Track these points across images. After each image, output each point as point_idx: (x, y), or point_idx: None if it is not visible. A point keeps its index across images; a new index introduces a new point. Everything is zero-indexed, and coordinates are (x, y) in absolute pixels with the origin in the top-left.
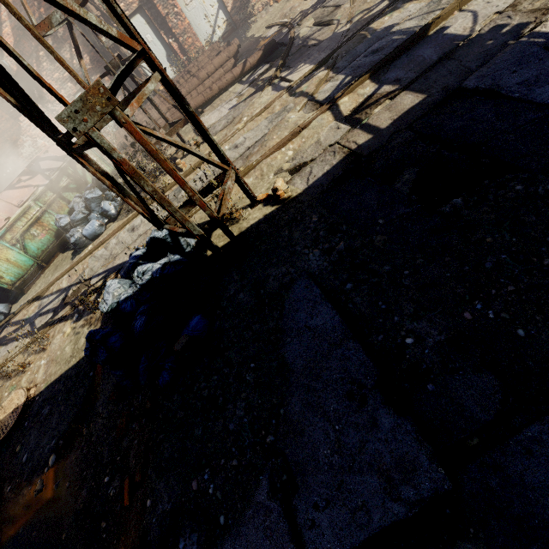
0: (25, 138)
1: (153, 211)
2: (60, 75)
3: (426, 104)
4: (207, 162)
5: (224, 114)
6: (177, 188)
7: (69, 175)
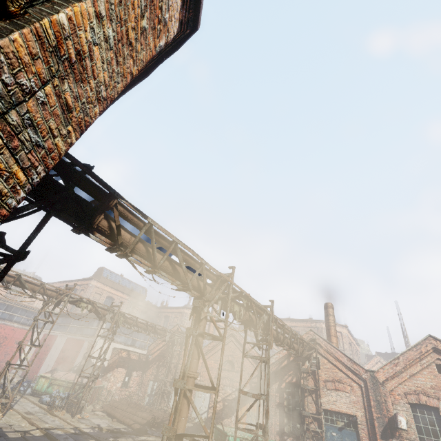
0: (112, 372)
1: (4, 388)
2: (154, 371)
3: (5, 436)
4: (9, 390)
5: (95, 422)
6: (46, 412)
7: (80, 387)
